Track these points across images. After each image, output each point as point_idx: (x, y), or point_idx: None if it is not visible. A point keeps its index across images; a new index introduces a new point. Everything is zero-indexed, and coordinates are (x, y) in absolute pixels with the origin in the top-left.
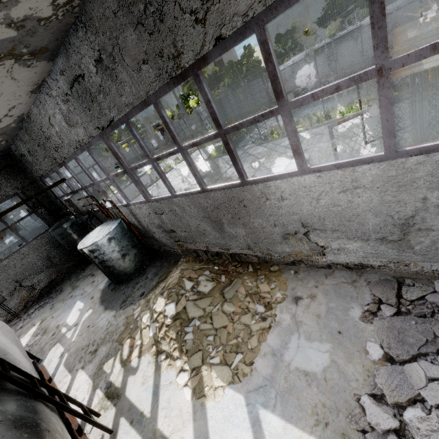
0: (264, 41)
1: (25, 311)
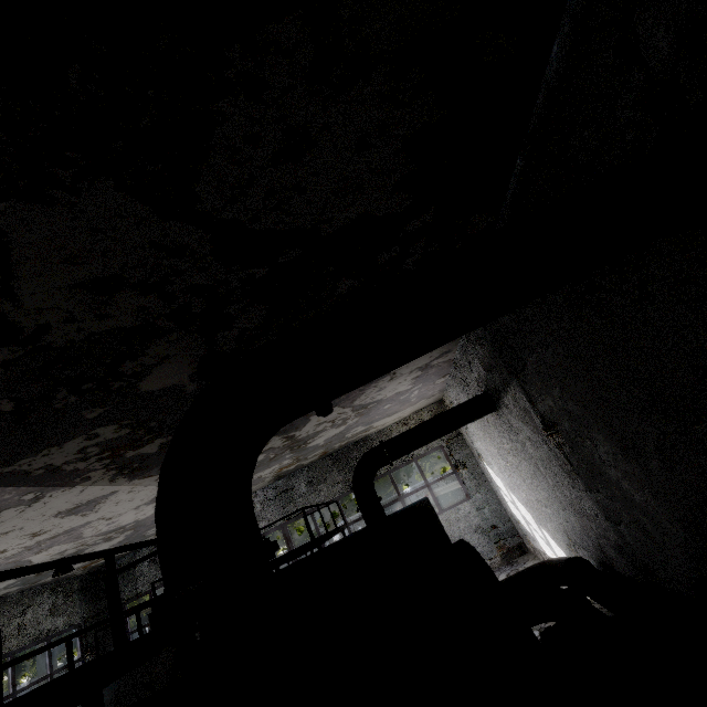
0: (391, 477)
1: None
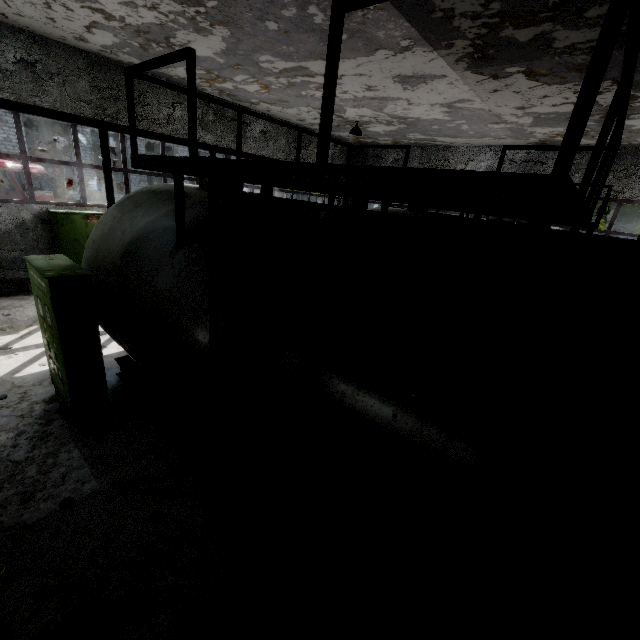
0: None
1: None
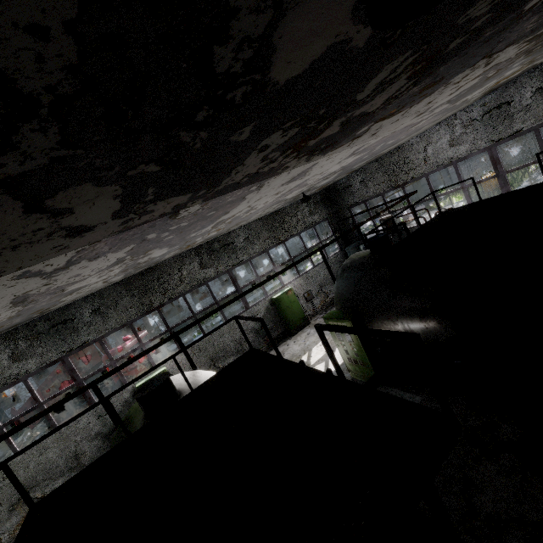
0: None
1: (323, 311)
